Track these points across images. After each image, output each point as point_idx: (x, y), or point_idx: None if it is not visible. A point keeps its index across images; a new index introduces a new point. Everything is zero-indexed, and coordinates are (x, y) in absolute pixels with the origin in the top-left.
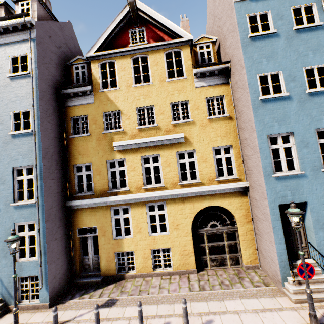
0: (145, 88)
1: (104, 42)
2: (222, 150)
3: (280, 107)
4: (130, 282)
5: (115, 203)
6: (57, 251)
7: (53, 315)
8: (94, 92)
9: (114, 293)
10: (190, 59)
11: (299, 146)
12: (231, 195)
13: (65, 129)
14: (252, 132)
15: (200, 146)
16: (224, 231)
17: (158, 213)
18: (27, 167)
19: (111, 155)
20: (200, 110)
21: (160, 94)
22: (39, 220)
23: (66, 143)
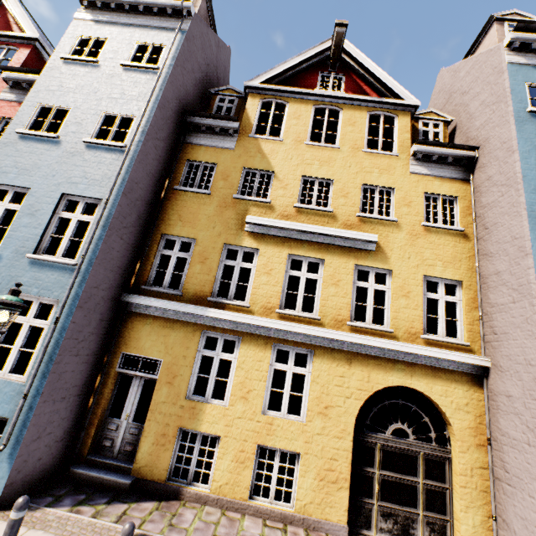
0: (324, 151)
1: (278, 76)
2: (441, 285)
3: None
4: (192, 509)
5: (214, 323)
6: (69, 382)
7: (12, 519)
8: (240, 135)
9: (152, 523)
10: (408, 131)
11: None
12: (449, 377)
13: (172, 174)
14: (522, 258)
15: (401, 267)
16: (420, 452)
17: (292, 370)
18: (88, 201)
19: (235, 236)
20: (413, 208)
21: (348, 166)
22: (66, 300)
23: (165, 194)
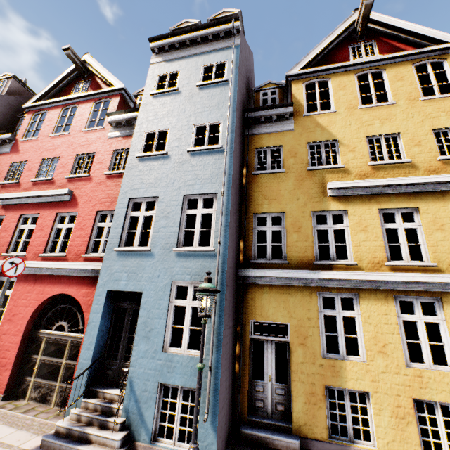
0: (381, 110)
1: (313, 59)
2: None
3: None
4: None
5: (328, 284)
6: (228, 352)
7: None
8: (294, 116)
9: None
10: None
11: None
12: None
13: (247, 162)
14: None
15: None
16: None
17: (422, 319)
18: (205, 197)
19: (320, 203)
20: None
21: (410, 117)
22: (217, 281)
23: (246, 180)
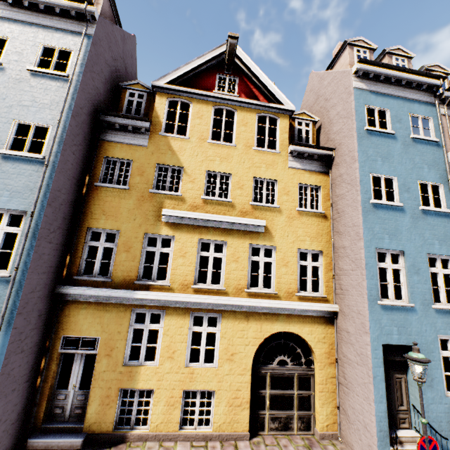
0: (224, 148)
1: (182, 76)
2: (309, 255)
3: (392, 217)
4: (136, 448)
5: (142, 302)
6: (17, 375)
7: None
8: (151, 132)
9: None
10: (287, 132)
11: (409, 270)
12: (313, 320)
13: (91, 171)
14: (358, 241)
15: (282, 243)
16: (295, 373)
17: (206, 330)
18: (13, 212)
19: (154, 226)
20: (290, 196)
21: (242, 162)
22: (5, 311)
23: (86, 191)
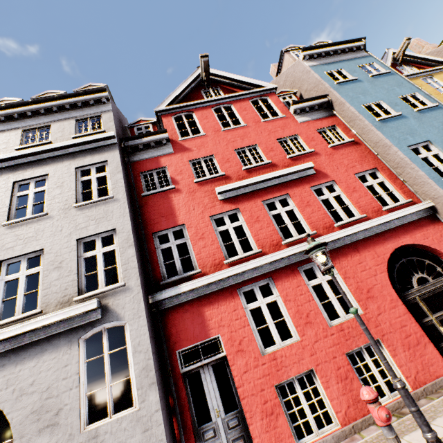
0: None
1: None
2: None
3: None
4: None
5: None
6: None
7: None
8: None
9: None
10: None
11: None
12: None
13: None
14: None
15: None
16: None
17: None
18: None
19: None
20: None
21: None
22: None
23: None
